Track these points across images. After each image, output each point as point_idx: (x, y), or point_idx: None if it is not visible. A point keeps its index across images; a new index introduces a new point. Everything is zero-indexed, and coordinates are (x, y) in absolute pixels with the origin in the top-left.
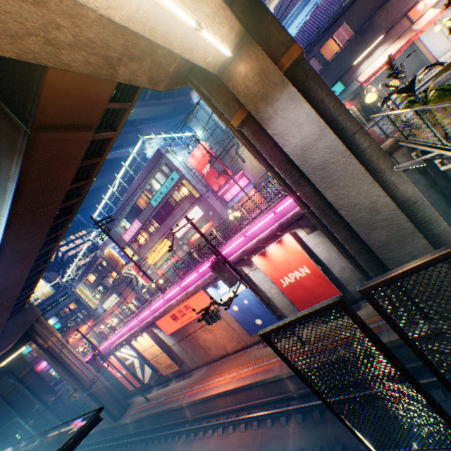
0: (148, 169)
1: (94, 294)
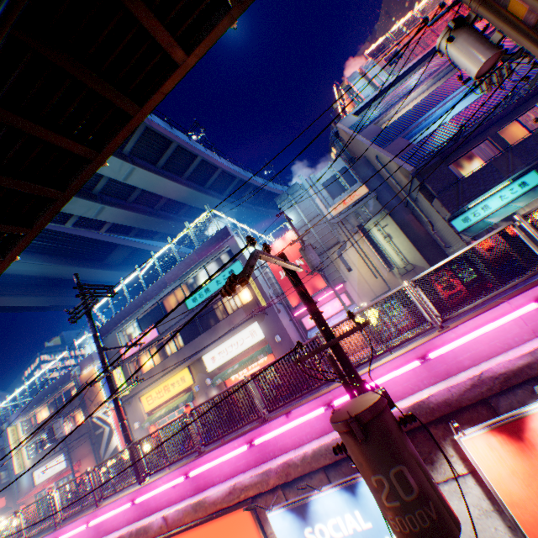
0: (201, 252)
1: (33, 444)
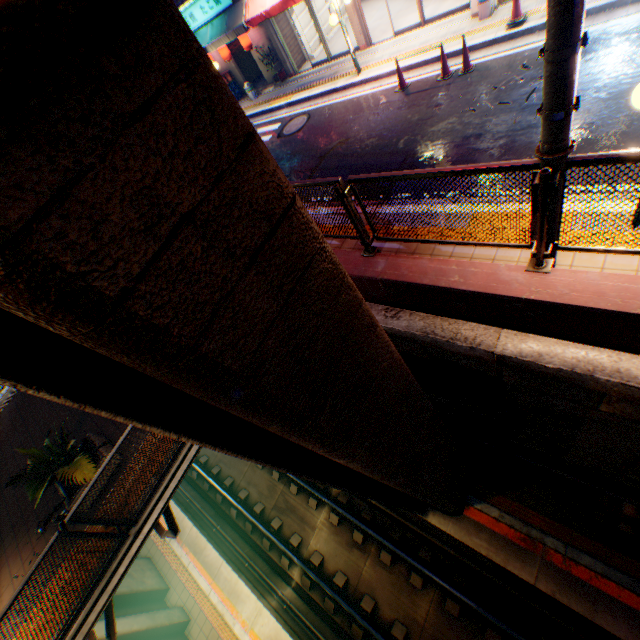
0: None
1: None
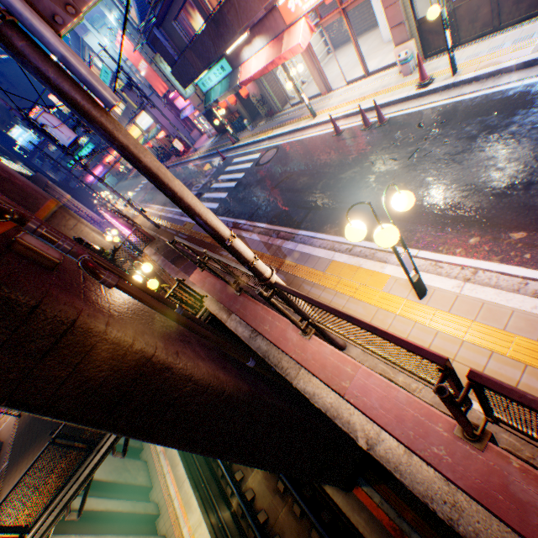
0: (75, 47)
1: None
